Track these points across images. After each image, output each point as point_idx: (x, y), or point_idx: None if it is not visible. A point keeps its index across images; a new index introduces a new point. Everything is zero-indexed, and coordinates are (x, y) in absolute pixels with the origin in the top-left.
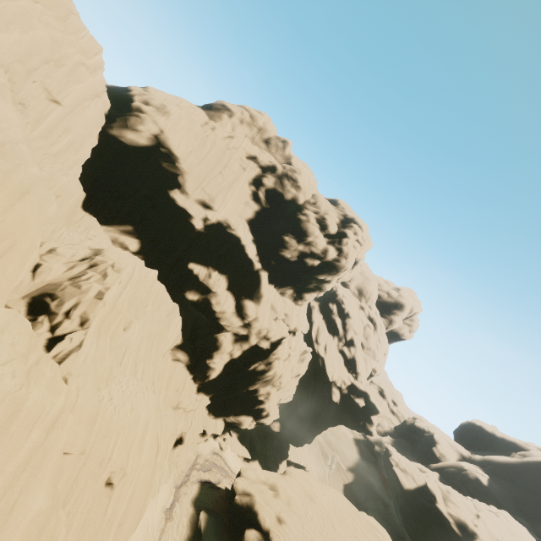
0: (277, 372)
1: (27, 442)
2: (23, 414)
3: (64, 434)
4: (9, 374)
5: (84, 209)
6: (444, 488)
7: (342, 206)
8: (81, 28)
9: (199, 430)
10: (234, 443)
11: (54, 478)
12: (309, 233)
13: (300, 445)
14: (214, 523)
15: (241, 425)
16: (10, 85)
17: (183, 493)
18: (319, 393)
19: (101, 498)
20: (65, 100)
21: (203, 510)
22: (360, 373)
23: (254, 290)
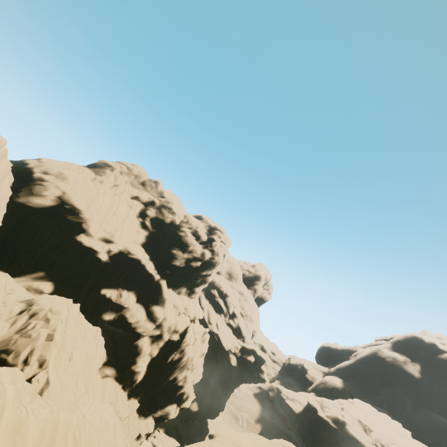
0: (190, 356)
1: None
2: (60, 429)
3: None
4: (40, 407)
5: None
6: (319, 399)
7: (206, 219)
8: None
9: (135, 434)
10: (163, 438)
11: None
12: (189, 244)
13: (216, 416)
14: None
15: (168, 415)
16: None
17: None
18: (221, 364)
19: None
20: None
21: None
22: (245, 336)
23: (158, 296)
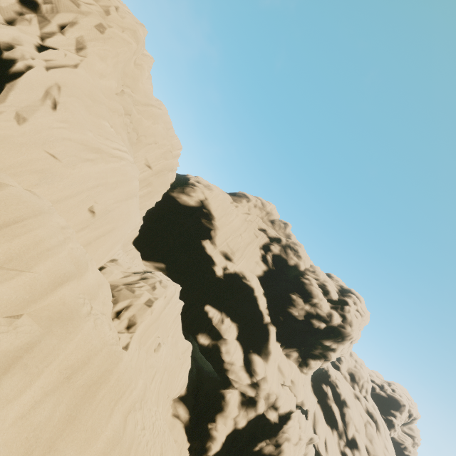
0: None
1: (107, 427)
2: (113, 378)
3: None
4: (107, 324)
5: (133, 244)
6: None
7: (336, 279)
8: (175, 135)
9: None
10: None
11: None
12: (314, 295)
13: None
14: None
15: None
16: (134, 147)
17: None
18: None
19: None
20: (155, 166)
21: None
22: None
23: (262, 344)
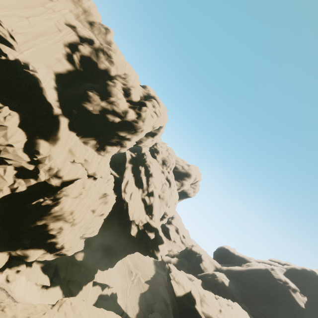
0: (65, 208)
1: None
2: None
3: None
4: None
5: None
6: (202, 293)
7: (149, 89)
8: None
9: None
10: (33, 273)
11: None
12: (113, 94)
13: (105, 269)
14: None
15: (28, 258)
16: None
17: None
18: (123, 229)
19: None
20: None
21: None
22: (155, 215)
23: (51, 132)
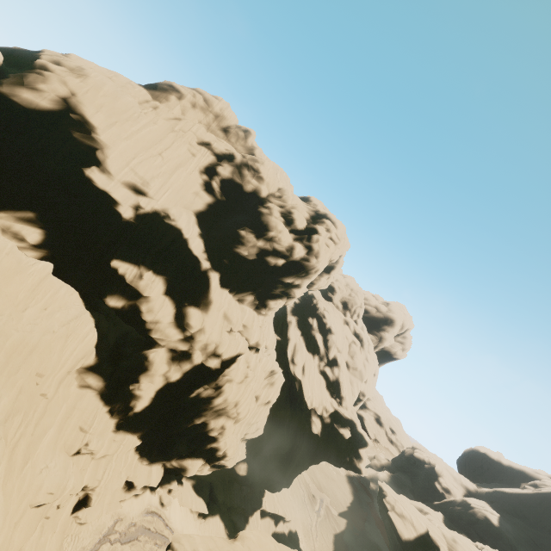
0: (230, 398)
1: None
2: None
3: None
4: None
5: None
6: (449, 535)
7: (314, 203)
8: None
9: (117, 484)
10: (186, 494)
11: None
12: (271, 227)
13: (277, 490)
14: None
15: (186, 472)
16: None
17: None
18: (298, 424)
19: None
20: None
21: None
22: (345, 397)
23: (201, 295)
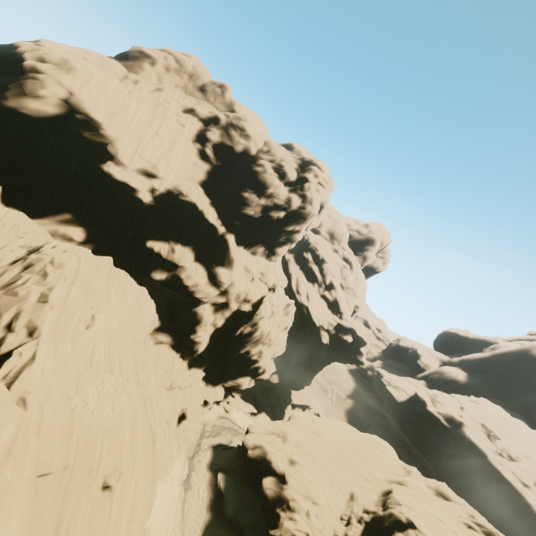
0: (264, 331)
1: None
2: None
3: (29, 462)
4: None
5: (5, 204)
6: (431, 393)
7: (298, 149)
8: None
9: (199, 402)
10: (238, 403)
11: (28, 510)
12: (269, 185)
13: (301, 389)
14: (232, 480)
15: (240, 387)
16: None
17: (196, 462)
18: (310, 339)
19: (100, 503)
20: None
21: (219, 472)
22: (344, 312)
23: (223, 256)
